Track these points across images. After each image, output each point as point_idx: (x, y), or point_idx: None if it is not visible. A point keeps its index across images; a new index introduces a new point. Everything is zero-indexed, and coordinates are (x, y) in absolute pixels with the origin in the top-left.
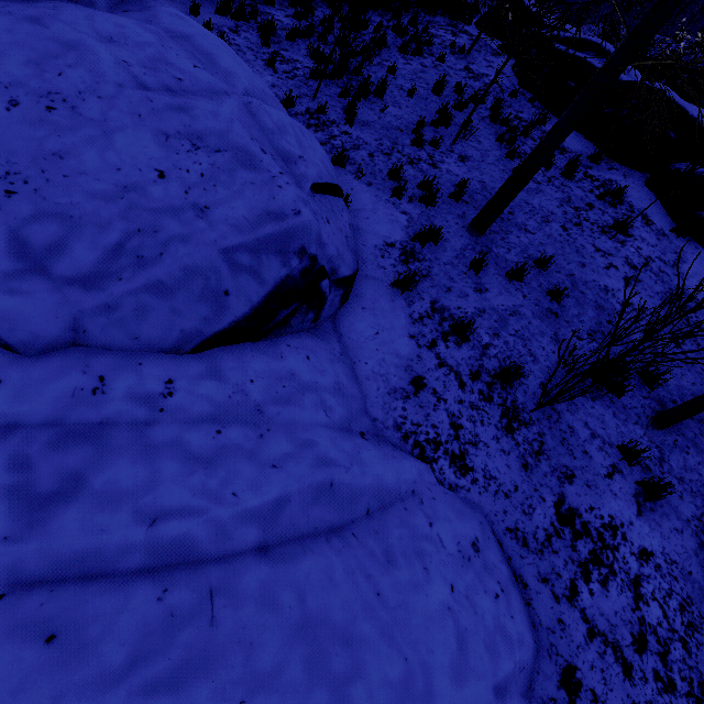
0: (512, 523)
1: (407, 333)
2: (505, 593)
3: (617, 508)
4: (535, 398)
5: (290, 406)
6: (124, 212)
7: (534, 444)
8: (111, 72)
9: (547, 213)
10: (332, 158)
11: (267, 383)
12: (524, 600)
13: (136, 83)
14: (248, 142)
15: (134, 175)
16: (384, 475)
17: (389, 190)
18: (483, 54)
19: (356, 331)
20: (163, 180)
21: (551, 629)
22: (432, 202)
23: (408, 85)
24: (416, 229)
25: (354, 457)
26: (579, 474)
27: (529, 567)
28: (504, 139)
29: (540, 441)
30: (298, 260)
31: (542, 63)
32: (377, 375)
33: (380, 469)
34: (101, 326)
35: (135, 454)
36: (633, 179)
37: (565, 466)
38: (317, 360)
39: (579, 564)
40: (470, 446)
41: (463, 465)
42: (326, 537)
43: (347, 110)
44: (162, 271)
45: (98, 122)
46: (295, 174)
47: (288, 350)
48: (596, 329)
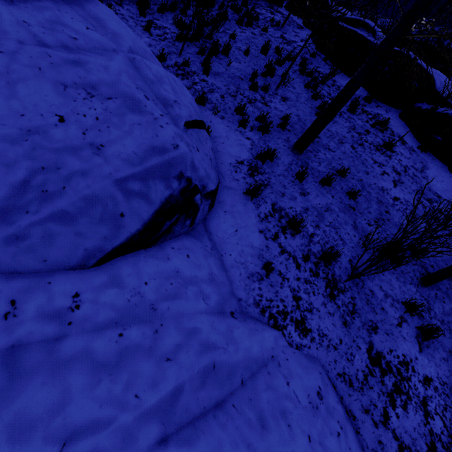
0: (340, 369)
1: (257, 229)
2: (343, 429)
3: (407, 348)
4: (346, 271)
5: (177, 300)
6: (29, 152)
7: (349, 306)
8: (12, 30)
9: (341, 137)
10: (195, 99)
11: (158, 283)
12: (354, 429)
13: (36, 40)
14: (134, 91)
15: (37, 120)
16: (251, 348)
17: (237, 122)
18: (292, 27)
19: (221, 230)
20: (63, 124)
21: (375, 450)
22: (267, 131)
23: (244, 47)
24: (257, 150)
25: (229, 336)
26: (380, 326)
27: (355, 402)
28: (310, 85)
29: (353, 303)
30: (178, 182)
31: (337, 34)
32: (239, 264)
33: (248, 343)
34: (11, 254)
35: (45, 374)
36: (391, 113)
37: (371, 321)
38: (195, 257)
39: (387, 395)
40: (307, 312)
41: (304, 328)
42: (213, 414)
43: (203, 64)
44: (65, 202)
45: (1, 74)
46: (172, 115)
47: (173, 252)
48: (379, 217)
